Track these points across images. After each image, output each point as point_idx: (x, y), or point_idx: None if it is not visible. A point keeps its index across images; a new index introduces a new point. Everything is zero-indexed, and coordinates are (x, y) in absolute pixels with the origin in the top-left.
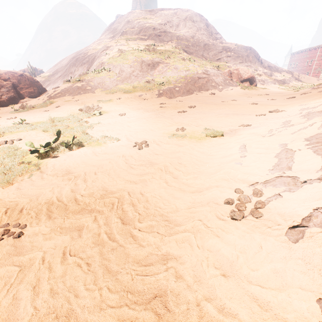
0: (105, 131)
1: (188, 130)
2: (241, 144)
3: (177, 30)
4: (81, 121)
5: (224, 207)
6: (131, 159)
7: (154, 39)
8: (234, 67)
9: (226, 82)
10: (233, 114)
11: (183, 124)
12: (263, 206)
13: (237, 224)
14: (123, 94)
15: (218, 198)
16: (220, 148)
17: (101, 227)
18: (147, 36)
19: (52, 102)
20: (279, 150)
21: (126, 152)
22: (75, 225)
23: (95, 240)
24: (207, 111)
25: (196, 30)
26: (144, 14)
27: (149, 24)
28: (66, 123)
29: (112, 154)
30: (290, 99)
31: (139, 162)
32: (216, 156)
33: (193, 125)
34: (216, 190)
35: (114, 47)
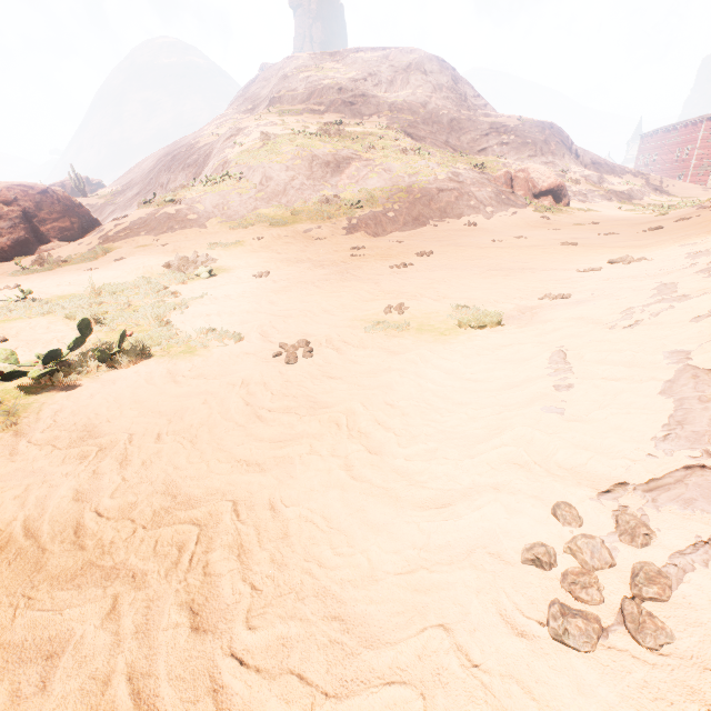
0: (213, 315)
1: (415, 309)
2: (554, 349)
3: (391, 91)
4: (162, 292)
5: (524, 574)
6: (261, 392)
7: (341, 111)
8: (517, 166)
9: (501, 199)
10: (521, 269)
11: (404, 295)
12: (665, 593)
13: (577, 665)
14: (267, 229)
15: (502, 538)
16: (496, 358)
17: (122, 643)
18: (325, 105)
19: (109, 249)
20: (671, 370)
21: (253, 371)
22: (43, 635)
23: (87, 710)
24: (459, 263)
25: (431, 90)
26: (318, 61)
27: (329, 81)
28: (127, 296)
29: (218, 377)
30: (652, 232)
31: (280, 402)
32: (488, 383)
33: (427, 296)
34: (492, 505)
35: (253, 129)
